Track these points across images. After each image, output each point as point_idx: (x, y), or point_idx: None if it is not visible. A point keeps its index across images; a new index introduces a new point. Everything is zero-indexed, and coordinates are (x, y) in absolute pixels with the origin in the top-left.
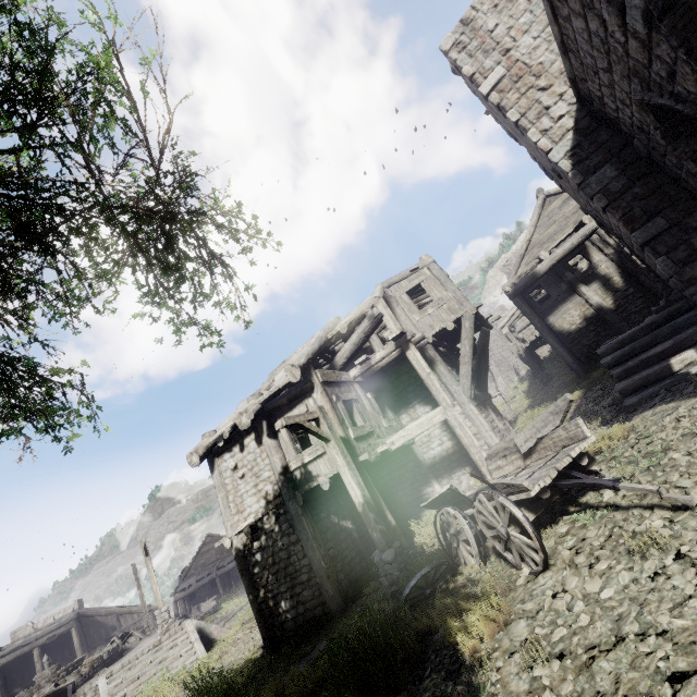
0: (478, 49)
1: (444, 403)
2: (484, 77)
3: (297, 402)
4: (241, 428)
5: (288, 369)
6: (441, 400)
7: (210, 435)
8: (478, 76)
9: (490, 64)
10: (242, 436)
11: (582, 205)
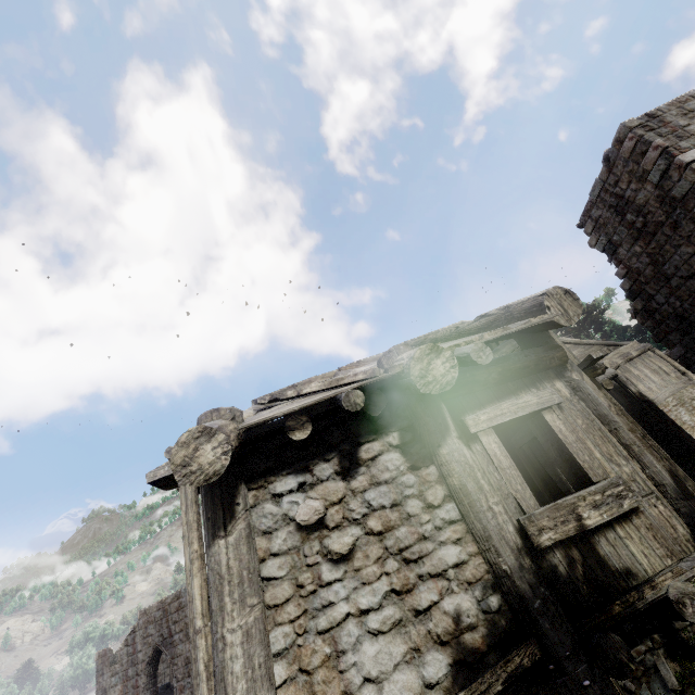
0: (670, 134)
1: (691, 481)
2: (680, 152)
3: (521, 383)
4: (421, 387)
5: (555, 295)
6: (683, 475)
7: (235, 416)
8: (673, 150)
9: (687, 145)
10: (353, 432)
11: (675, 325)
